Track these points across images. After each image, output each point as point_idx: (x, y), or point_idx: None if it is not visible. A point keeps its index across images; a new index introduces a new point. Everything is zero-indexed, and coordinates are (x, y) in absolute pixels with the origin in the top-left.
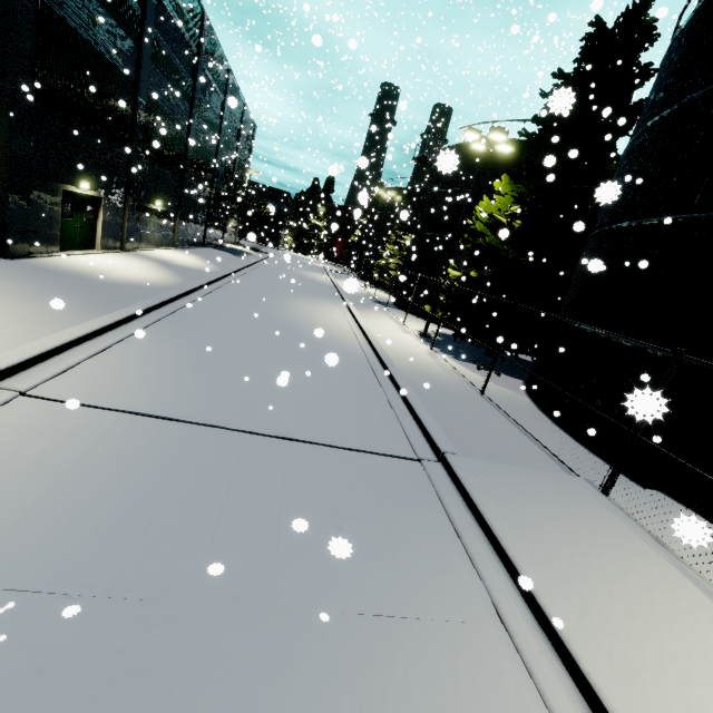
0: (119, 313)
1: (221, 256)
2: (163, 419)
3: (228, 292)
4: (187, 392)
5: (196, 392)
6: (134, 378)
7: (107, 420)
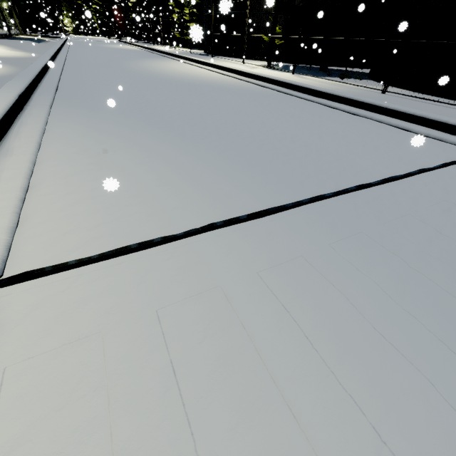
0: (0, 97)
1: (24, 44)
2: (261, 215)
3: (78, 66)
4: (222, 167)
5: (230, 163)
6: (135, 173)
7: (218, 257)
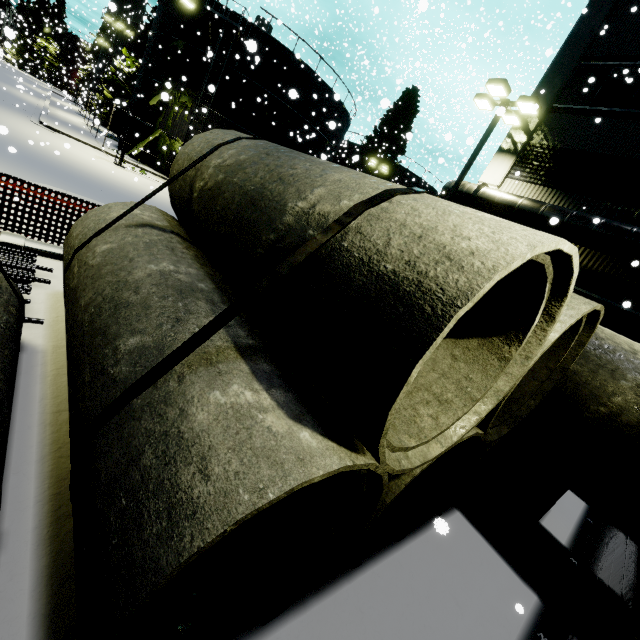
0: None
1: None
2: None
3: None
4: None
5: None
6: None
7: None
